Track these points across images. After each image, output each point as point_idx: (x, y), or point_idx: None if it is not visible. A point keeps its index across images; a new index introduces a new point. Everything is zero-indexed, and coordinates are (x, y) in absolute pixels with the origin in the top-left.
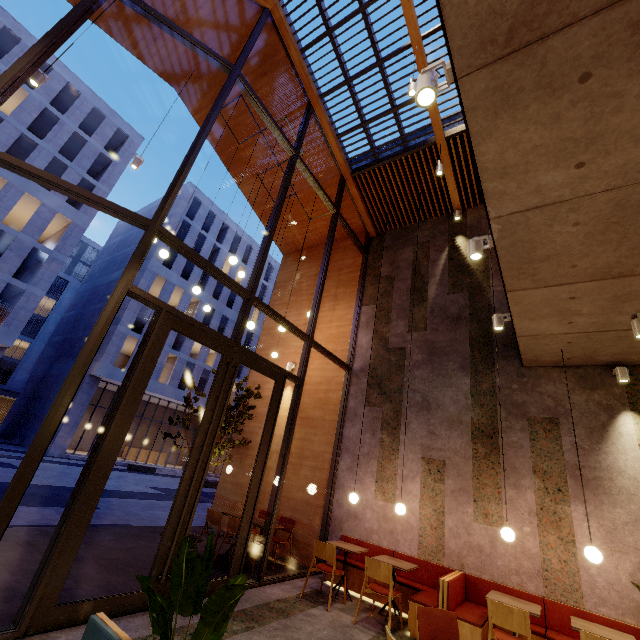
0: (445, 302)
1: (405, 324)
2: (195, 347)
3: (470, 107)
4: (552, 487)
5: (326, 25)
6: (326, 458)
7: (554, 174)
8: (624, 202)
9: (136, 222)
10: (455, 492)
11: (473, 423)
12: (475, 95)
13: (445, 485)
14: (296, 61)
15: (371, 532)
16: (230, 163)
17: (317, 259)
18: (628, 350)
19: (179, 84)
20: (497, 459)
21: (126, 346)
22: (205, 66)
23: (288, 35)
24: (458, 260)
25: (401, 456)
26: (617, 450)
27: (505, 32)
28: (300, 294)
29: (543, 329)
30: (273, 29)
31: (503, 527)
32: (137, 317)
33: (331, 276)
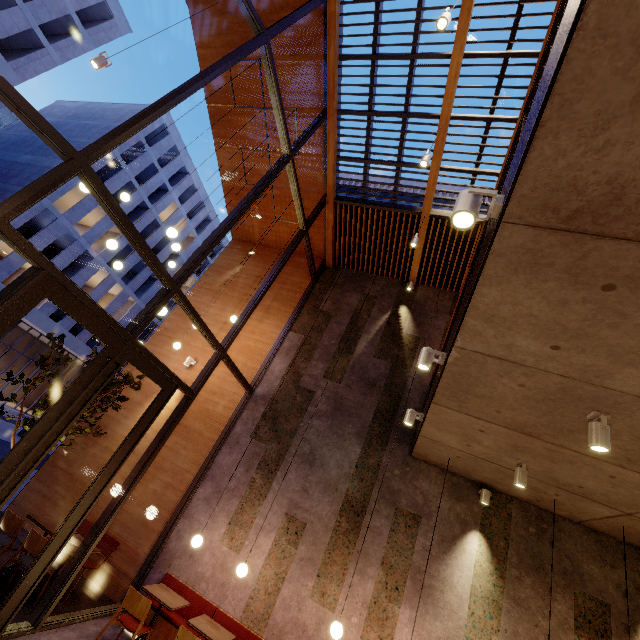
0: (368, 363)
1: (324, 368)
2: (93, 279)
3: (497, 251)
4: (392, 583)
5: (374, 49)
6: (186, 479)
7: (531, 342)
8: (569, 390)
9: (55, 144)
10: (303, 560)
11: (347, 494)
12: (508, 244)
13: (297, 550)
14: (330, 63)
15: (201, 578)
16: (217, 121)
17: (266, 261)
18: (499, 480)
19: (196, 5)
20: (355, 539)
21: (2, 244)
22: (234, 6)
23: (334, 34)
24: (395, 328)
25: (266, 504)
26: (457, 565)
27: (572, 209)
28: (233, 288)
29: (444, 439)
30: (322, 17)
31: (335, 621)
32: (33, 218)
33: (272, 285)
